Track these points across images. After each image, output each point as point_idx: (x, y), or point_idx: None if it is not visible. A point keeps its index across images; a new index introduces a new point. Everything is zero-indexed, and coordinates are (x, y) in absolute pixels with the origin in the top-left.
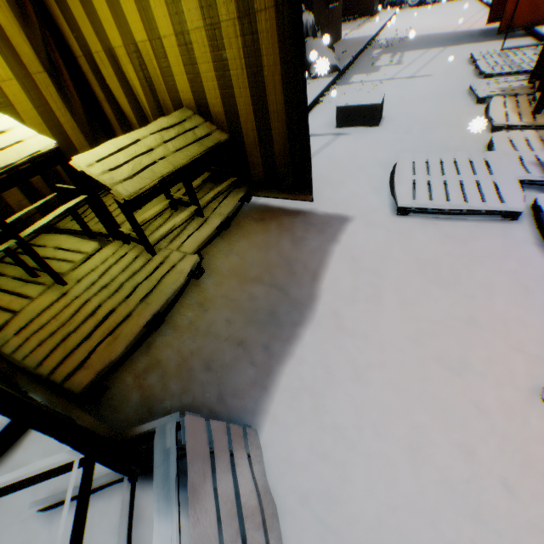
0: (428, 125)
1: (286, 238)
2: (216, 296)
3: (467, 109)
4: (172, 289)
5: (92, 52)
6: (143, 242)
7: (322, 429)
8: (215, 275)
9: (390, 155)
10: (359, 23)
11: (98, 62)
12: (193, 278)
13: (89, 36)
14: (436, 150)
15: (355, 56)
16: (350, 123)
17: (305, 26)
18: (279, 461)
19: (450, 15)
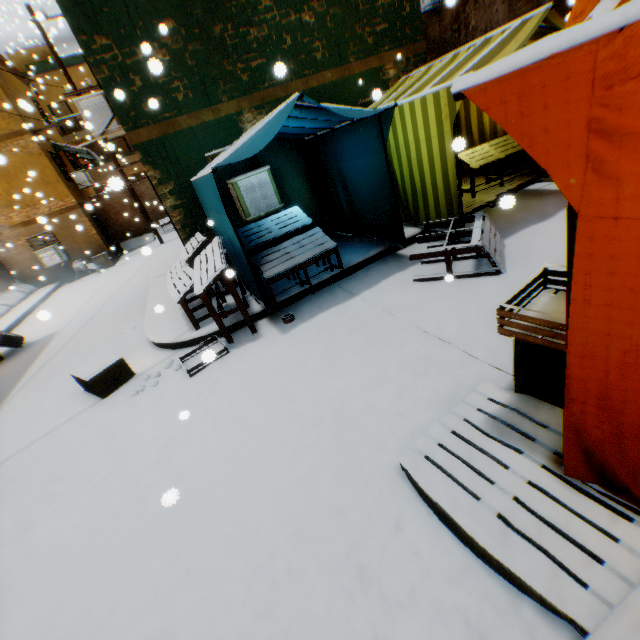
0: None
1: (549, 200)
2: (498, 217)
3: None
4: (481, 204)
5: (470, 113)
6: (472, 190)
7: (531, 239)
8: (500, 212)
9: None
10: None
11: (471, 117)
12: (490, 207)
13: (472, 106)
14: None
15: None
16: None
17: None
18: (510, 243)
19: None
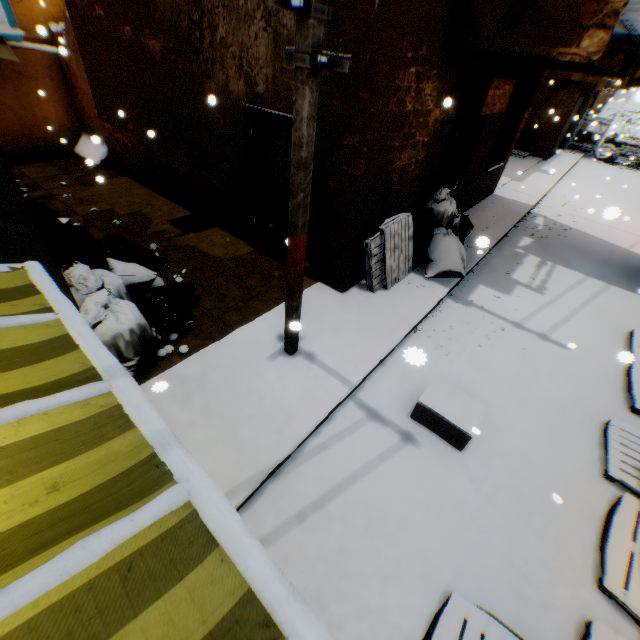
0: (523, 495)
1: None
2: None
3: (586, 481)
4: None
5: None
6: None
7: None
8: None
9: (447, 552)
10: (527, 165)
11: None
12: None
13: None
14: (510, 582)
15: (495, 243)
16: (428, 425)
17: (442, 213)
18: None
19: (636, 204)
